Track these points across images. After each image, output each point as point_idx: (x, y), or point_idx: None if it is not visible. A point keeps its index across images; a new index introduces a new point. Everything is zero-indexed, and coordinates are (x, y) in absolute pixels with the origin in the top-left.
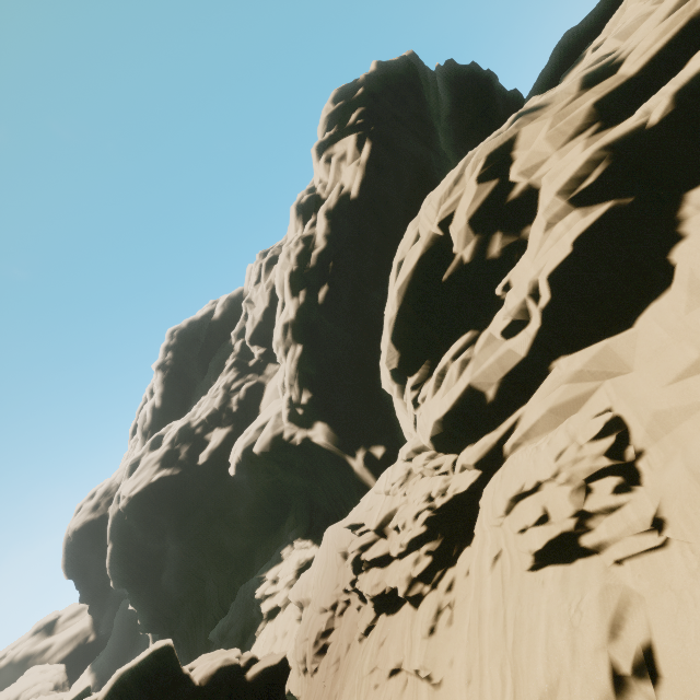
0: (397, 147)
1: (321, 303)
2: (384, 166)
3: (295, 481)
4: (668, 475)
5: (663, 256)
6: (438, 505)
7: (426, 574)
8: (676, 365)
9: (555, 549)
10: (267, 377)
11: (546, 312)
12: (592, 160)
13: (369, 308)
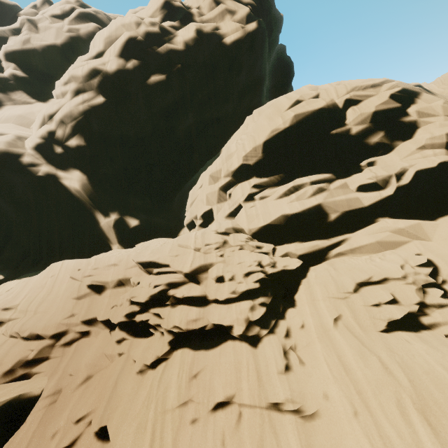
0: (265, 47)
1: (149, 83)
2: (255, 48)
3: None
4: None
5: None
6: (270, 272)
7: (259, 320)
8: None
9: (398, 321)
10: (10, 100)
11: (398, 189)
12: None
13: (180, 122)
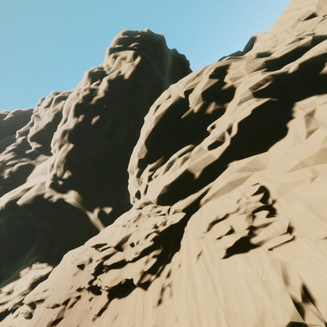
0: (152, 66)
1: (92, 124)
2: (144, 71)
3: (43, 226)
4: (293, 207)
5: (284, 124)
6: (161, 230)
7: (152, 269)
8: (289, 166)
9: (236, 246)
10: (37, 162)
11: (233, 139)
12: (266, 78)
13: (118, 135)
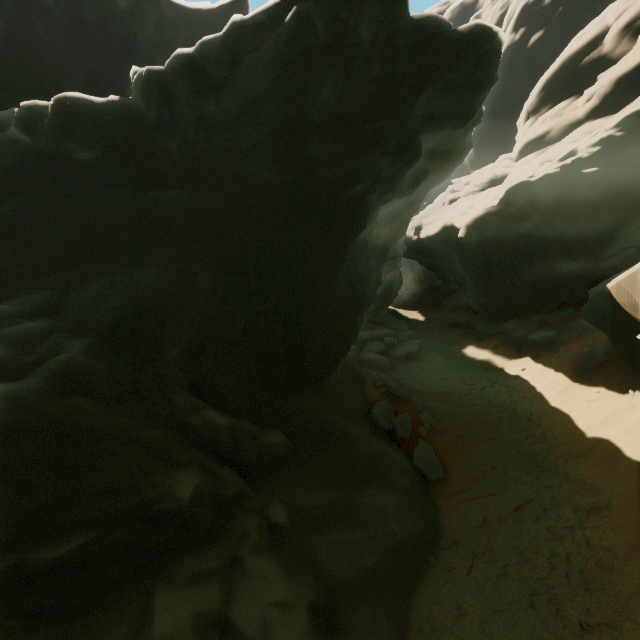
0: None
1: (528, 47)
2: None
3: None
4: None
5: None
6: (495, 174)
7: (473, 192)
8: None
9: None
10: None
11: (599, 96)
12: None
13: None
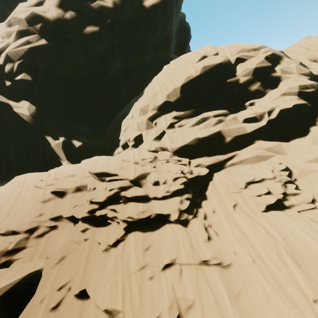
0: (174, 13)
1: (85, 33)
2: (167, 13)
3: None
4: (316, 187)
5: (308, 127)
6: (189, 177)
7: (186, 209)
8: (307, 158)
9: (272, 205)
10: None
11: (269, 121)
12: (313, 85)
13: (110, 66)
